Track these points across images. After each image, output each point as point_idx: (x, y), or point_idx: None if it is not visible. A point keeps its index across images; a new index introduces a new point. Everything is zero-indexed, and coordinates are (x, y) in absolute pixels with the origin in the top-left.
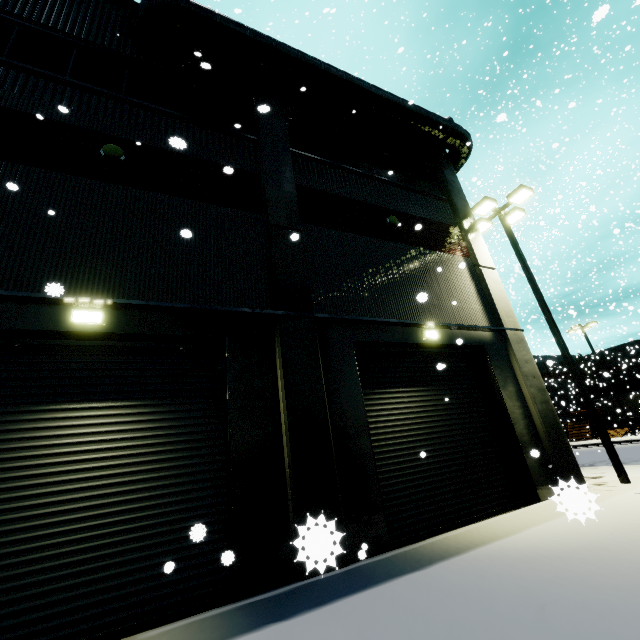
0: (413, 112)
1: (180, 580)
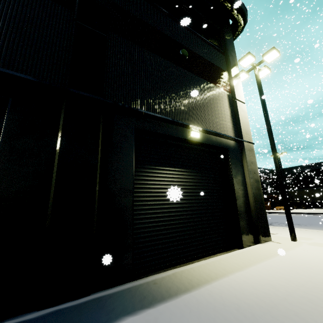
0: None
1: None
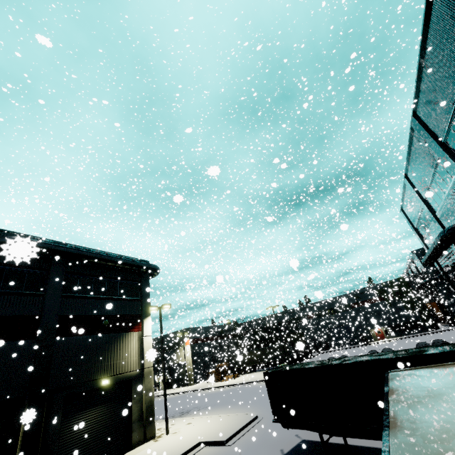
0: (131, 266)
1: None
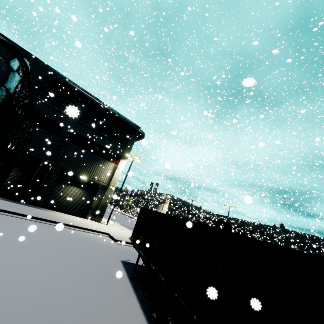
0: (124, 123)
1: (0, 192)
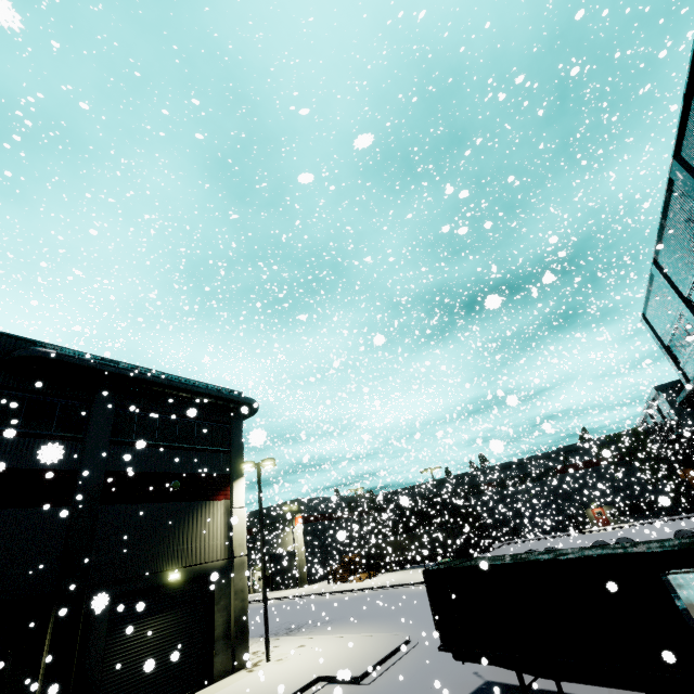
0: (215, 398)
1: None
